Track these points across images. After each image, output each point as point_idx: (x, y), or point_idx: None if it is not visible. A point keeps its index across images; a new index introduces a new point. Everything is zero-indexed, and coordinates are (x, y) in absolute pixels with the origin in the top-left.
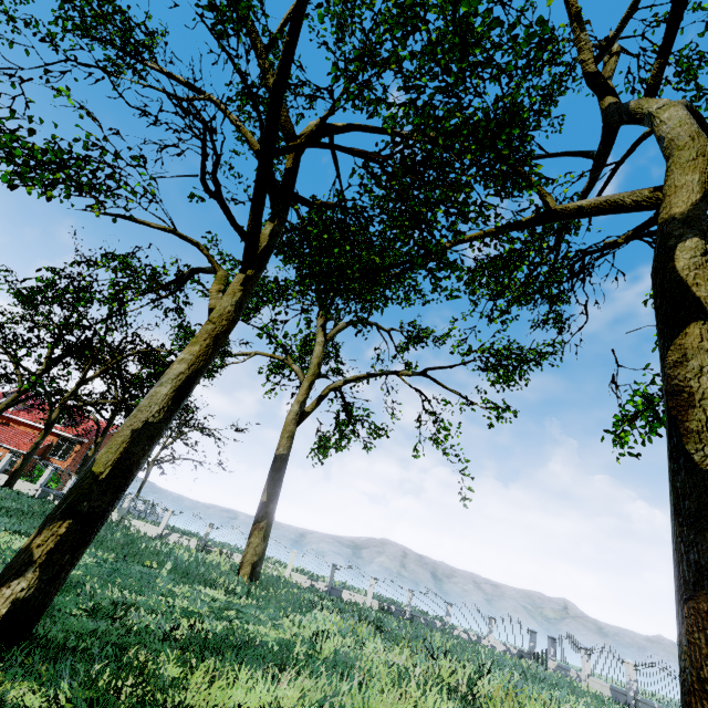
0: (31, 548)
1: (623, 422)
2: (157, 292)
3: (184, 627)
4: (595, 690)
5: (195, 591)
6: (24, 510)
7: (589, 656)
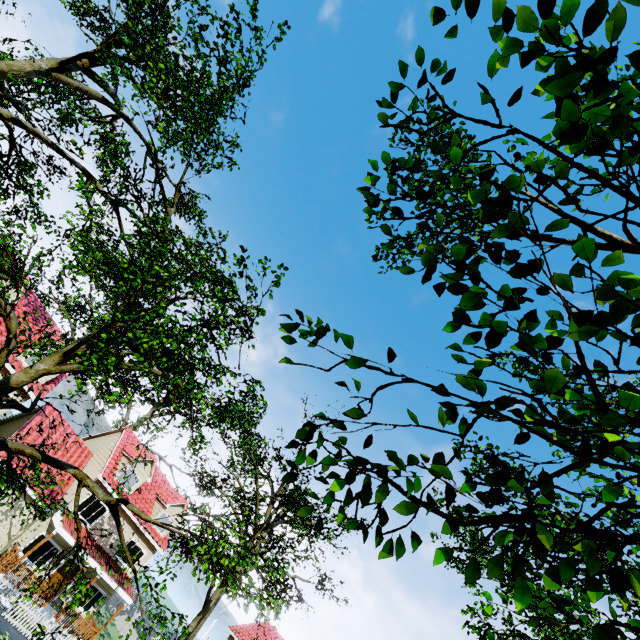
0: None
1: None
2: None
3: None
4: None
5: None
6: None
7: None
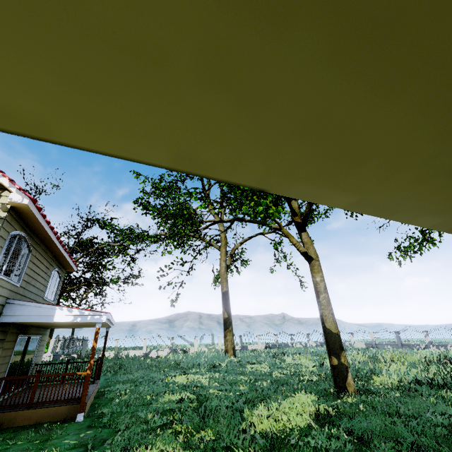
0: (343, 363)
1: (396, 252)
2: (166, 222)
3: (315, 376)
4: (360, 346)
5: (259, 367)
6: (114, 367)
7: (353, 335)
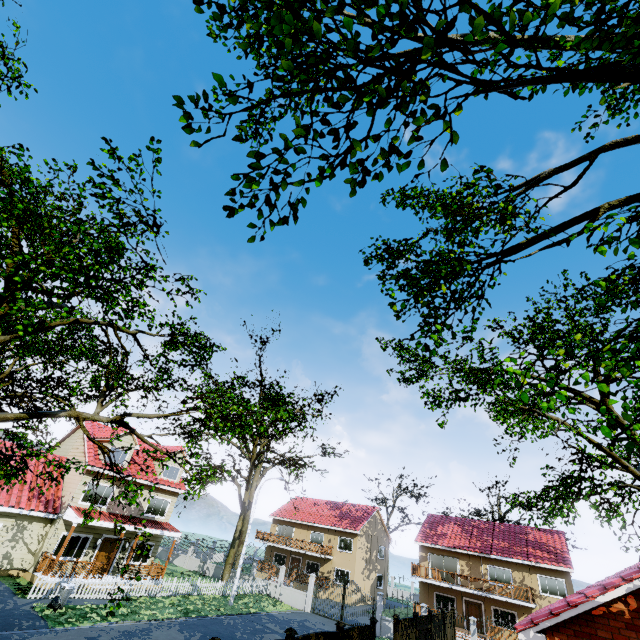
0: None
1: None
2: None
3: None
4: None
5: None
6: None
7: None
